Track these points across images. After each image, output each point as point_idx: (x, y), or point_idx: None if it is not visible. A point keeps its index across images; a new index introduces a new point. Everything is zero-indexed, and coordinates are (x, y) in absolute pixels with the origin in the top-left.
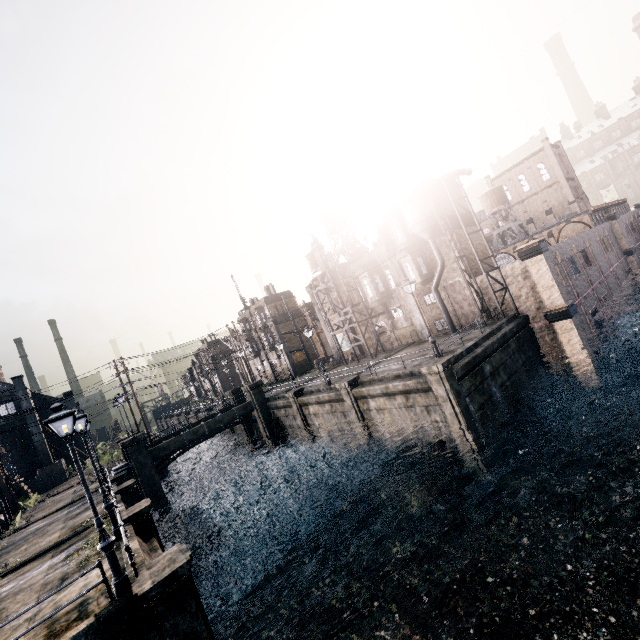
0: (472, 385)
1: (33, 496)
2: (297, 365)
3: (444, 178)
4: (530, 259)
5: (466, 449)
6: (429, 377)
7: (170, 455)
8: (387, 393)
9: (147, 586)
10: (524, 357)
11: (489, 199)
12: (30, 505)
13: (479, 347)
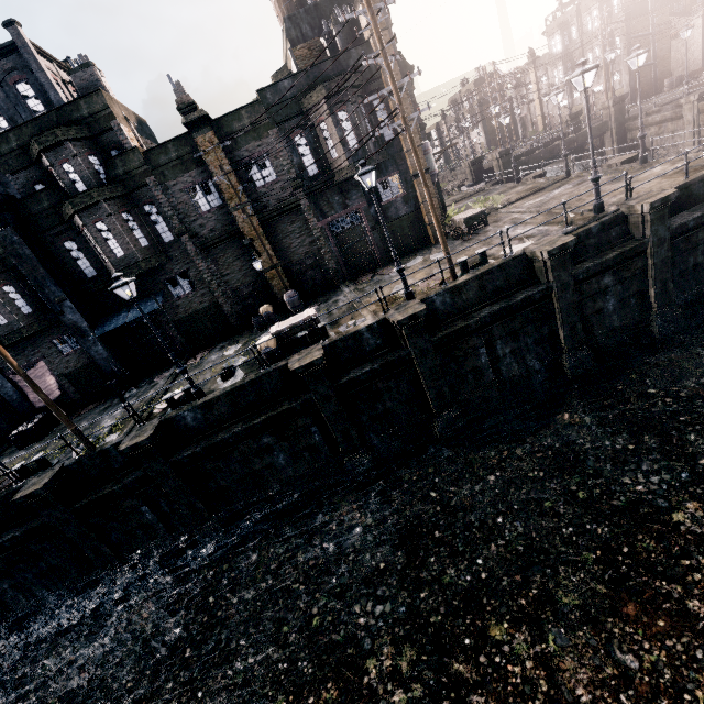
0: None
1: None
2: (636, 89)
3: None
4: None
5: None
6: None
7: None
8: None
9: None
10: None
11: None
12: None
13: None
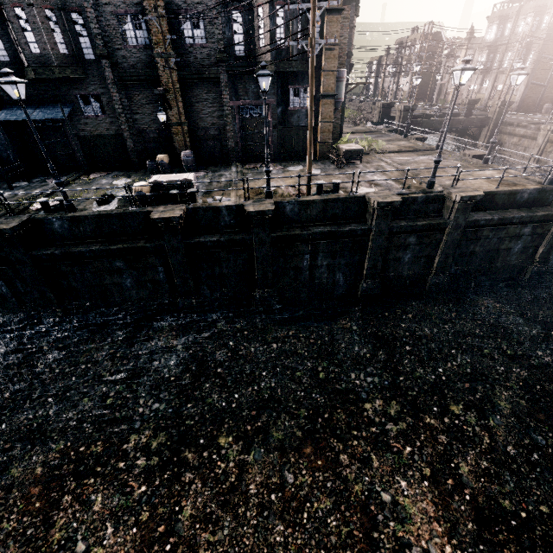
0: None
1: None
2: (524, 101)
3: None
4: None
5: None
6: None
7: None
8: None
9: None
10: None
11: None
12: None
13: None
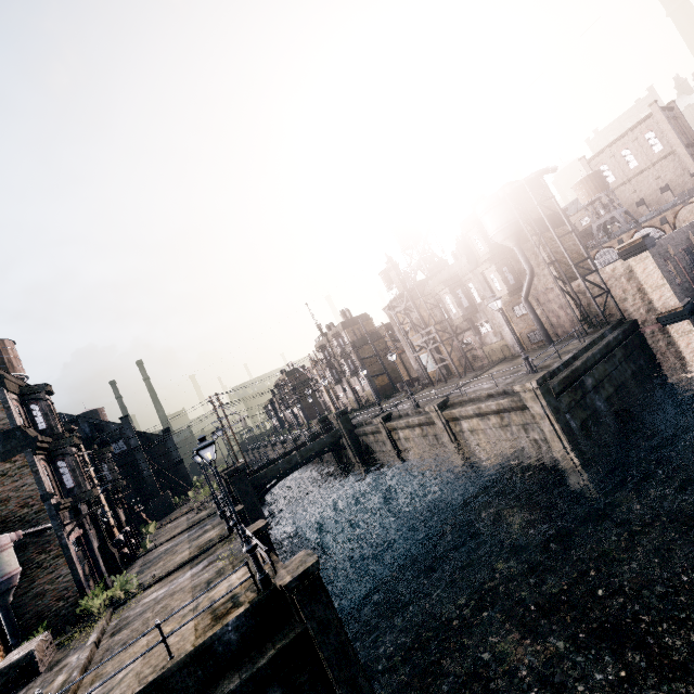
0: (572, 400)
1: (152, 523)
2: (380, 390)
3: (526, 180)
4: (633, 258)
5: (569, 467)
6: (523, 395)
7: (267, 484)
8: (480, 413)
9: (288, 579)
10: (634, 366)
11: (584, 187)
12: (151, 531)
13: (578, 360)
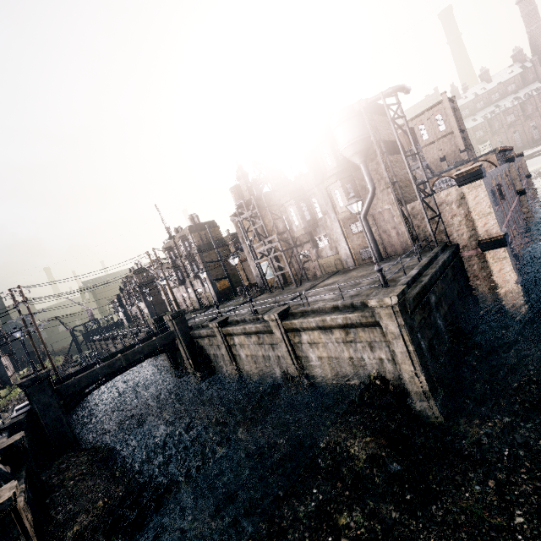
0: (422, 318)
1: None
2: (221, 292)
3: (382, 94)
4: (468, 185)
5: (417, 391)
6: (378, 310)
7: (85, 389)
8: (323, 326)
9: None
10: (458, 286)
11: (402, 139)
12: None
13: (423, 276)
